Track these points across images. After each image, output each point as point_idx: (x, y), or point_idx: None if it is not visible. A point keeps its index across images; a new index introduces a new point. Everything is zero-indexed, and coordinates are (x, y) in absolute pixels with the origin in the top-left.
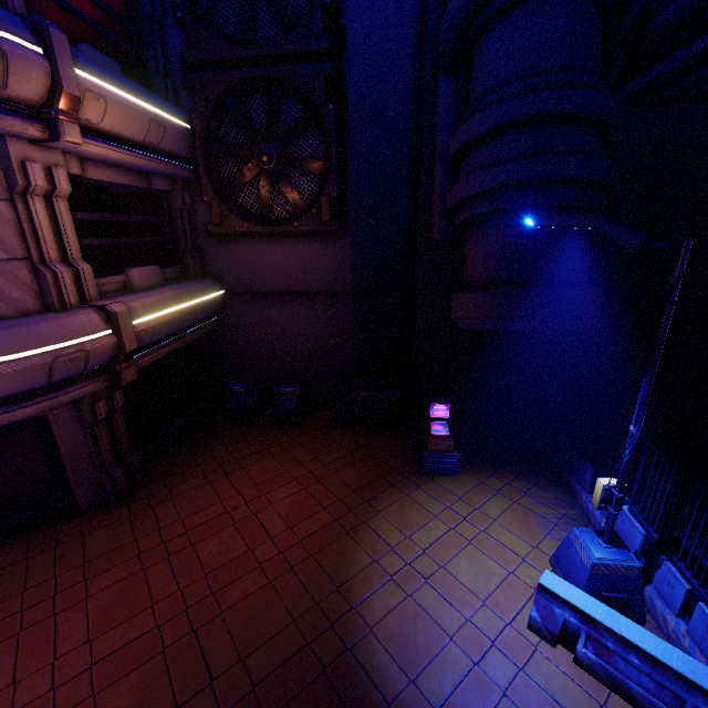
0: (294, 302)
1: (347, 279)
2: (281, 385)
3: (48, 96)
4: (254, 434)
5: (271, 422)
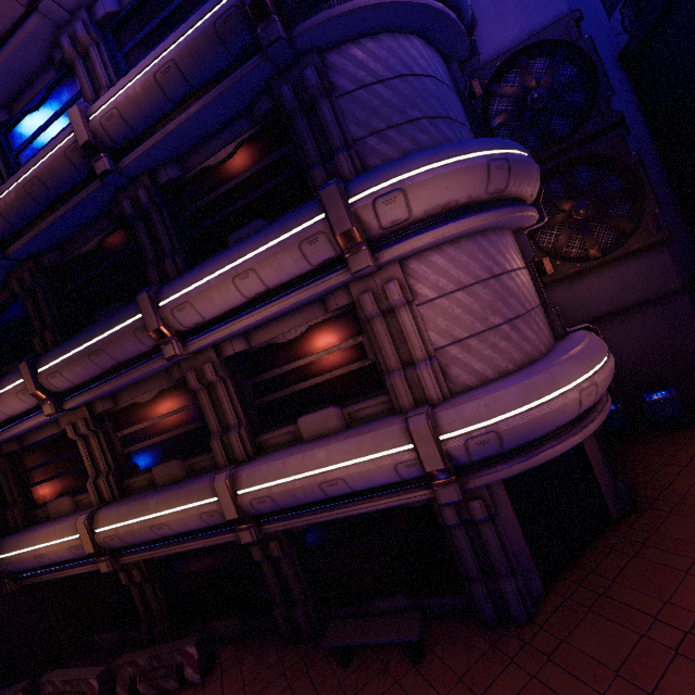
0: (623, 318)
1: (674, 279)
2: (649, 394)
3: (535, 197)
4: (663, 441)
5: (660, 431)
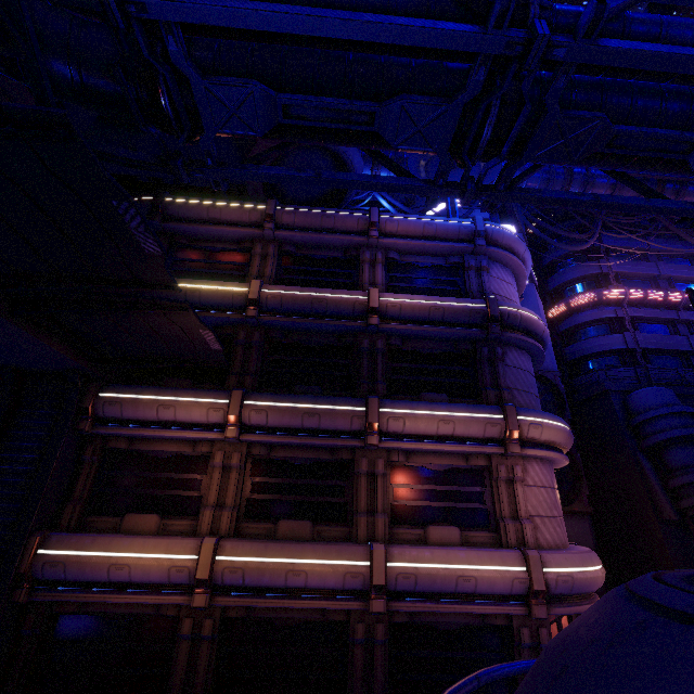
0: None
1: (590, 541)
2: None
3: None
4: None
5: None
